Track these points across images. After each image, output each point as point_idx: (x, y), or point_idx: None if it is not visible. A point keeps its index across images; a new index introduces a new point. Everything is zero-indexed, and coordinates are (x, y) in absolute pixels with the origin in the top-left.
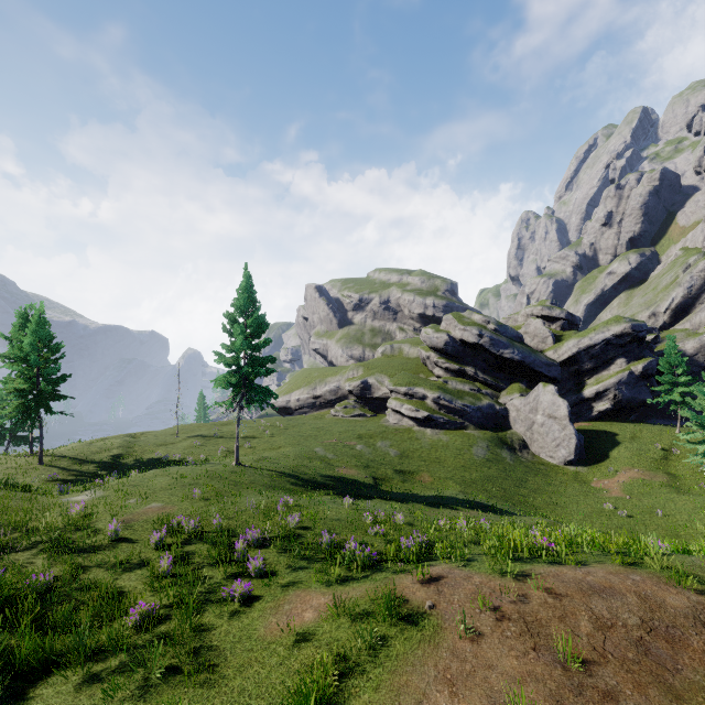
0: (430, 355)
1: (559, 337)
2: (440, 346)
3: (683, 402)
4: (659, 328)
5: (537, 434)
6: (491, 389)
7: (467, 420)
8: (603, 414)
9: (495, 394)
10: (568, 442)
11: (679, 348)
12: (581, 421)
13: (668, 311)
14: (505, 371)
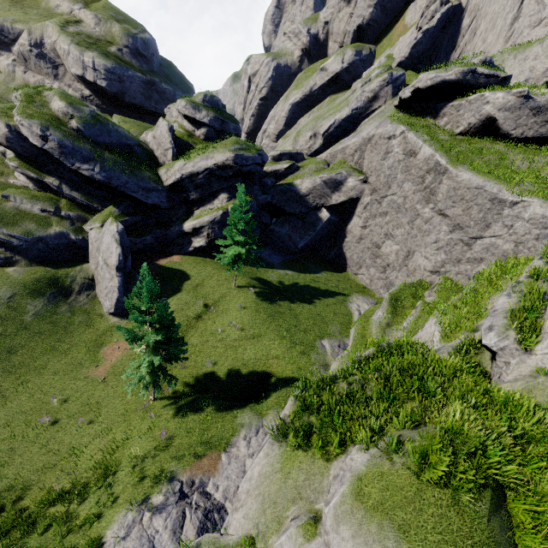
0: (5, 151)
1: (188, 150)
2: (2, 141)
3: (238, 261)
4: (314, 152)
5: (99, 276)
6: (83, 210)
7: (19, 253)
8: (199, 250)
9: (82, 218)
10: (112, 294)
11: (296, 186)
12: (182, 253)
13: (327, 134)
14: (102, 189)
